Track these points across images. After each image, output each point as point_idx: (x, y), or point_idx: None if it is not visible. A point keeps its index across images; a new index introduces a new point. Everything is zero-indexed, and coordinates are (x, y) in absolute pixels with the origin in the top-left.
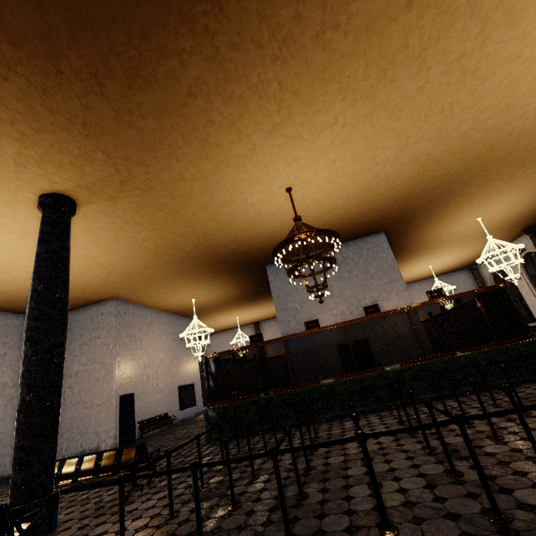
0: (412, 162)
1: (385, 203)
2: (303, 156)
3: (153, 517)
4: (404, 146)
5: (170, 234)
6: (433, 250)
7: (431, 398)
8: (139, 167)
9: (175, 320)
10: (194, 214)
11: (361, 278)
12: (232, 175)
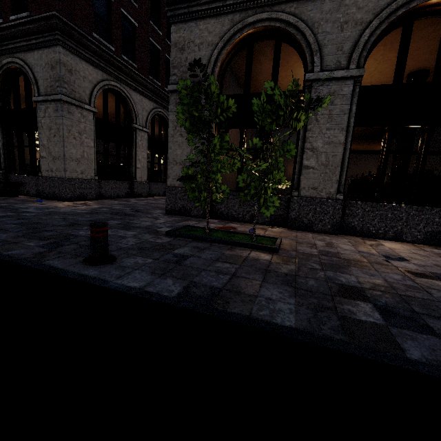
0: None
1: None
2: None
3: None
4: None
5: None
6: None
7: None
8: None
9: None
10: None
11: None
12: None
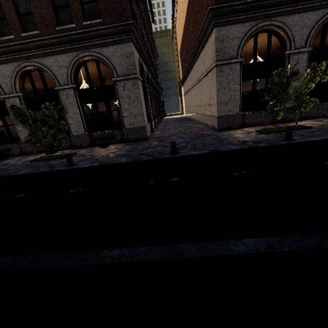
0: None
1: None
2: None
3: None
4: None
5: None
6: None
7: None
8: None
9: None
10: None
11: None
12: None
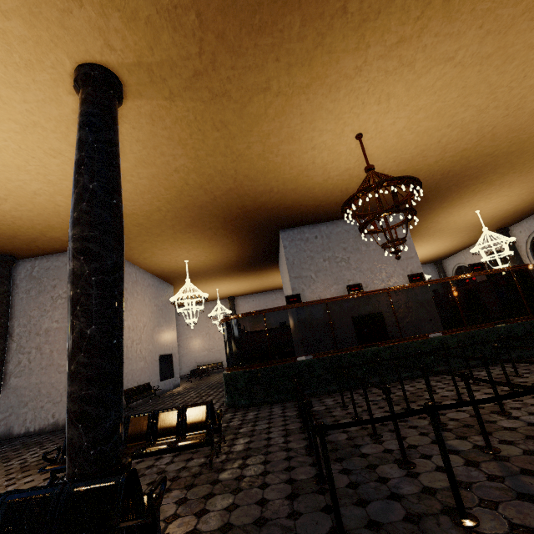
0: (476, 132)
1: (424, 176)
2: (398, 94)
3: (289, 483)
4: (483, 110)
5: (209, 167)
6: (423, 239)
7: (474, 365)
8: (227, 56)
9: (157, 283)
10: (249, 146)
11: (378, 252)
12: (318, 100)
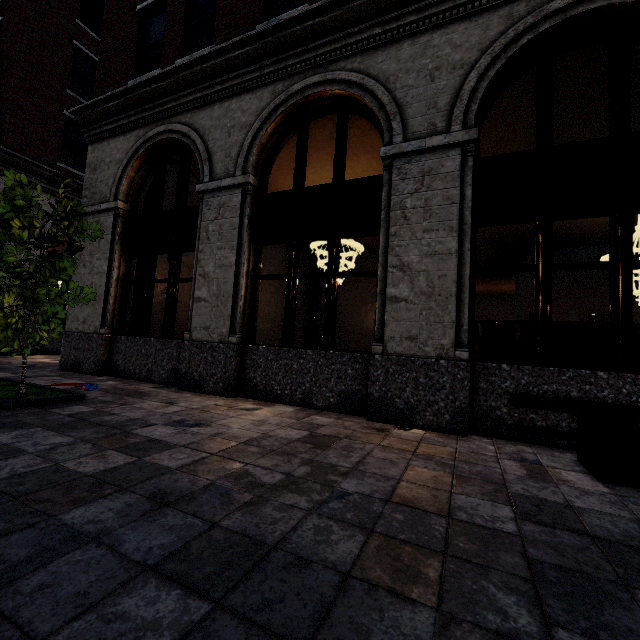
0: None
1: None
2: None
3: None
4: None
5: None
6: None
7: None
8: None
9: None
10: None
11: None
12: None
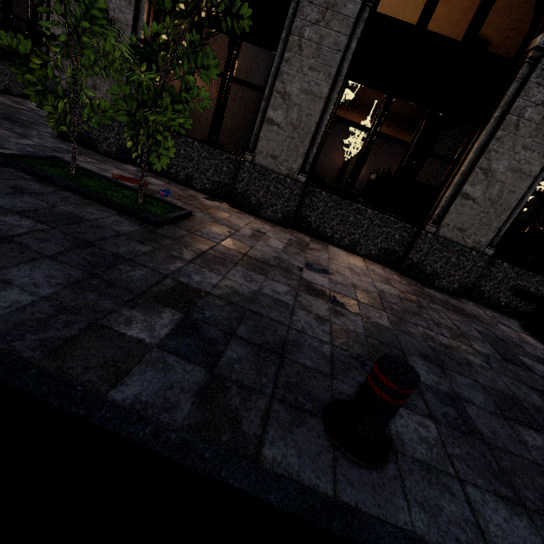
0: None
1: None
2: None
3: None
4: None
5: None
6: None
7: None
8: None
9: None
10: None
11: None
12: None
